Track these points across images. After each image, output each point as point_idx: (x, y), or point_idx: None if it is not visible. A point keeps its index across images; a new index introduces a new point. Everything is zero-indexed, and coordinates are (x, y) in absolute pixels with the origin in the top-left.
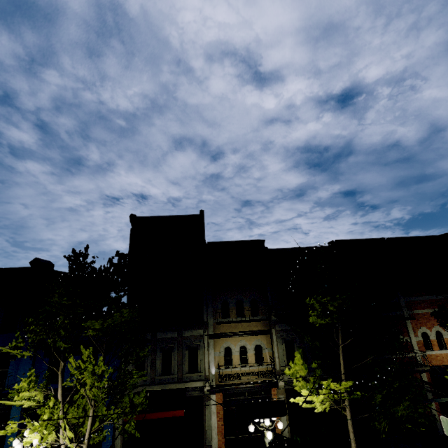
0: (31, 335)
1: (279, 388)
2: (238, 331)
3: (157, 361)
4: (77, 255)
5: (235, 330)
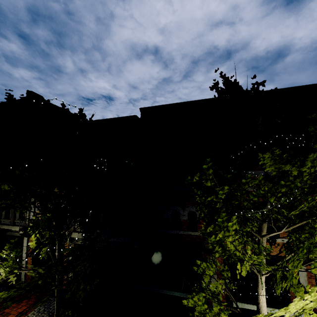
0: None
1: (67, 242)
2: None
3: None
4: None
5: None
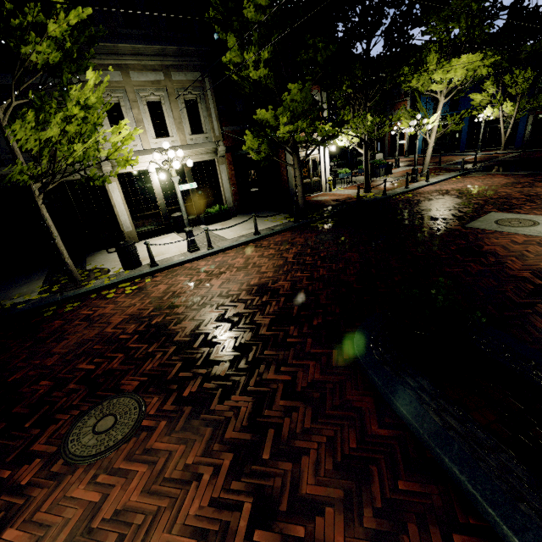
0: None
1: None
2: None
3: None
4: (516, 4)
5: None
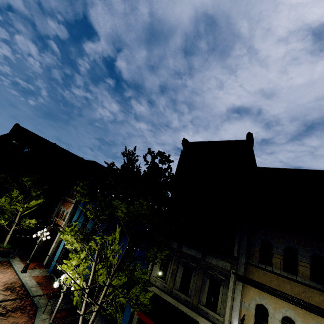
0: (79, 195)
1: None
2: (282, 291)
3: (177, 273)
4: (129, 153)
5: (278, 288)
